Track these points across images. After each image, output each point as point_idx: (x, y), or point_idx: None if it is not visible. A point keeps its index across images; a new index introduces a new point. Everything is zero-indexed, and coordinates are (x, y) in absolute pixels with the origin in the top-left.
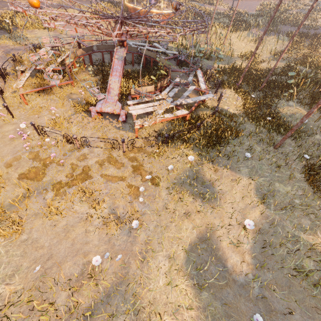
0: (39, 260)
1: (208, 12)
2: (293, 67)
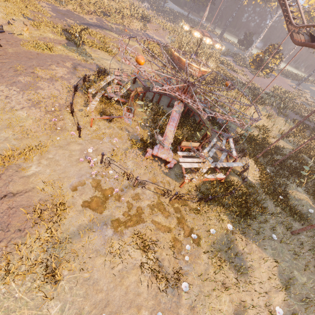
0: (98, 305)
1: (233, 78)
2: (299, 154)
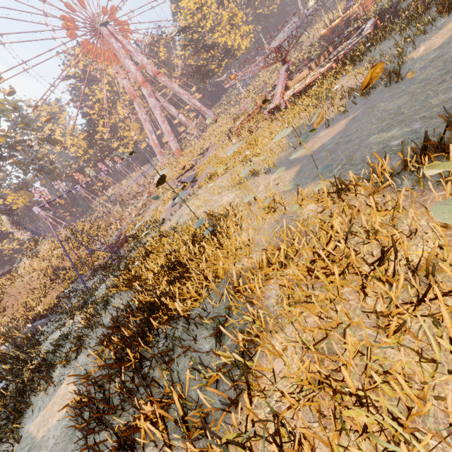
0: None
1: None
2: None
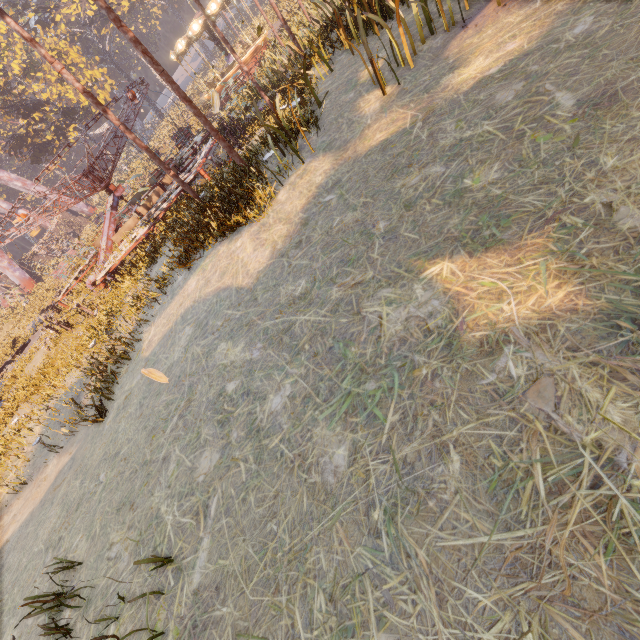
0: None
1: None
2: None
